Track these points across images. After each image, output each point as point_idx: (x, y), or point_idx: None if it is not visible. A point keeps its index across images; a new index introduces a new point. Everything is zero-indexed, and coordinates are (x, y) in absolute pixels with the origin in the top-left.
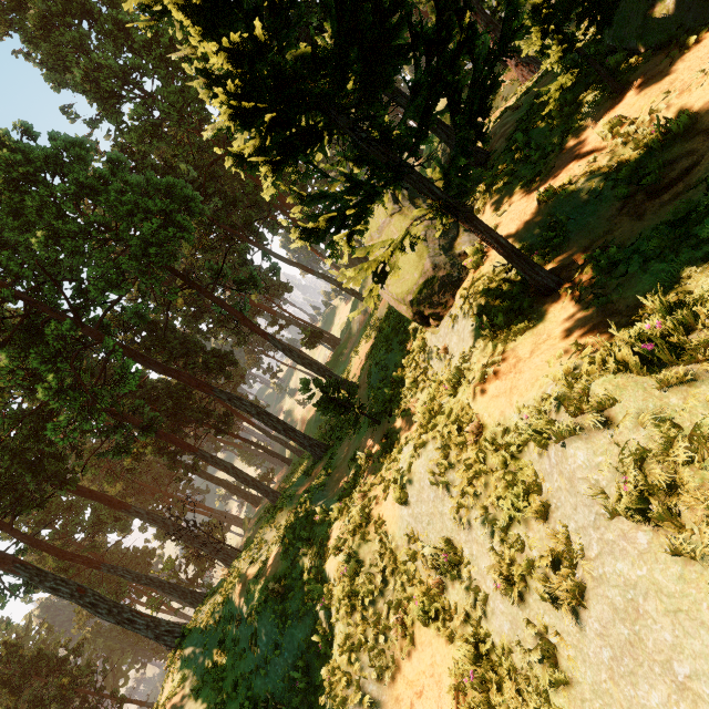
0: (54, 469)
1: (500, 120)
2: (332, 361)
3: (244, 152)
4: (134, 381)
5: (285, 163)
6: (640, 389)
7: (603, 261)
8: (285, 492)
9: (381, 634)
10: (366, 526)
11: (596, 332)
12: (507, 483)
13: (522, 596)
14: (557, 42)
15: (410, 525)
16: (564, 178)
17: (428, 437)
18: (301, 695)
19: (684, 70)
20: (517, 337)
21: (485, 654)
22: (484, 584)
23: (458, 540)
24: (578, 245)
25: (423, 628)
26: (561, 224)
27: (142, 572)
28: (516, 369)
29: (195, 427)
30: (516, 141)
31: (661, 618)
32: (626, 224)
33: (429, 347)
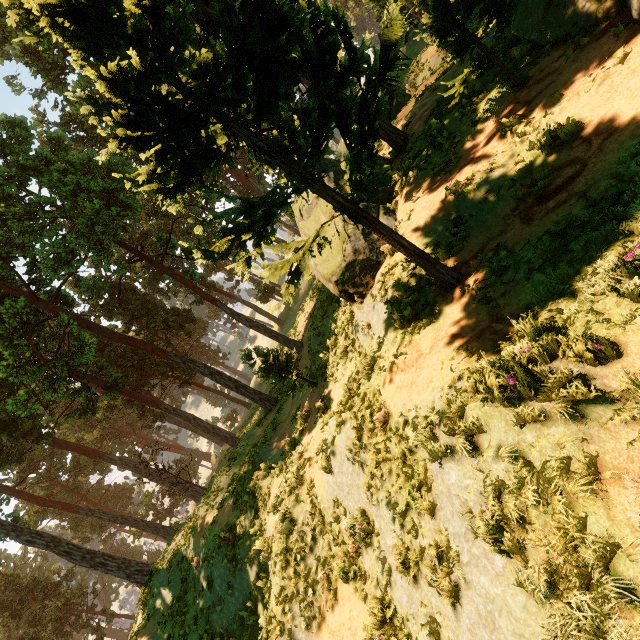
0: (29, 426)
1: (420, 99)
2: (285, 314)
3: (138, 178)
4: (91, 352)
5: (184, 183)
6: (503, 420)
7: (494, 264)
8: (239, 442)
9: (310, 587)
10: (299, 487)
11: (483, 338)
12: (405, 475)
13: (416, 577)
14: (458, 41)
15: (334, 491)
16: (468, 172)
17: (346, 416)
18: (250, 630)
19: (575, 71)
20: (421, 330)
21: (390, 617)
22: (389, 557)
23: (370, 512)
24: (477, 241)
25: (344, 584)
26: (463, 218)
27: (123, 505)
28: (417, 364)
29: (161, 378)
30: (431, 126)
31: (510, 637)
32: (517, 226)
33: (355, 321)
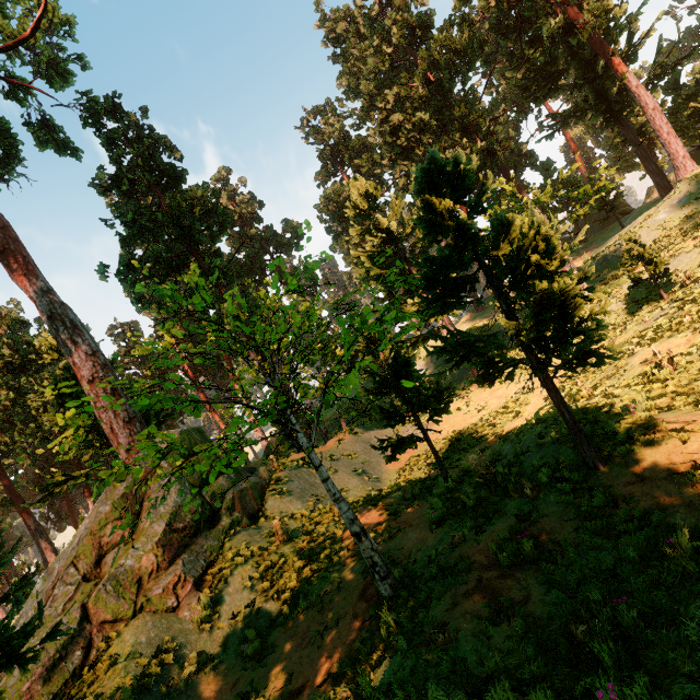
0: None
1: None
2: None
3: None
4: None
5: None
6: None
7: None
8: None
9: None
10: None
11: None
12: None
13: None
14: None
15: None
16: None
17: None
18: None
19: None
20: None
21: None
22: None
23: None
24: None
25: None
26: None
27: None
28: None
29: None
30: None
31: None
32: None
33: None
